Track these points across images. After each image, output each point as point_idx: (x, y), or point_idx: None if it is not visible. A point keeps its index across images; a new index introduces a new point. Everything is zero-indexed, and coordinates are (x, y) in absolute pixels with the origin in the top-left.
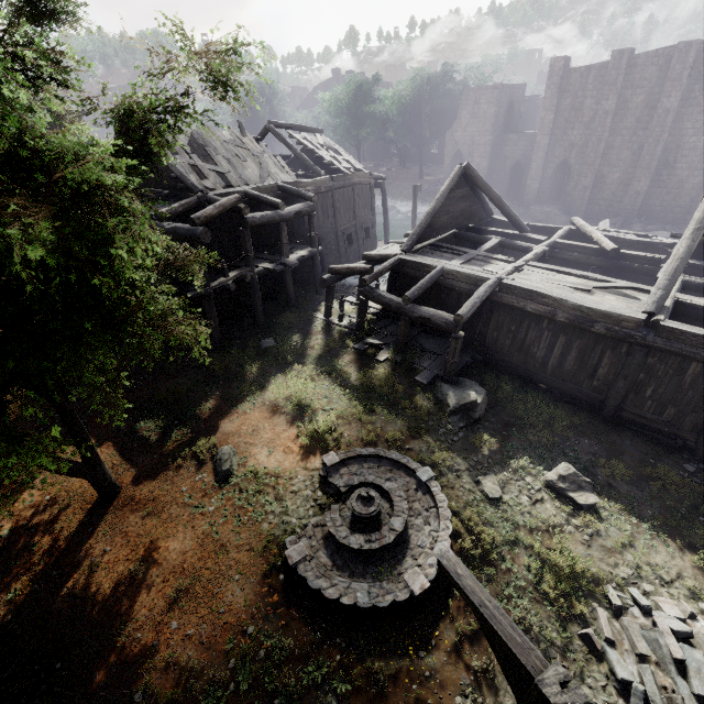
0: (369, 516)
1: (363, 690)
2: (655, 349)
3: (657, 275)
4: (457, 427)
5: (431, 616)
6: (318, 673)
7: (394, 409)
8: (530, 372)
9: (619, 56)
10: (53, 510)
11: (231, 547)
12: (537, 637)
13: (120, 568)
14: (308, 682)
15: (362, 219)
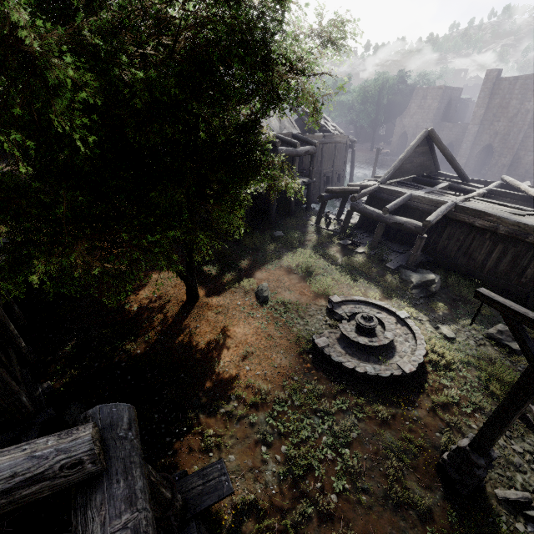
0: (370, 327)
1: (373, 419)
2: None
3: None
4: (418, 296)
5: (413, 391)
6: (343, 405)
7: (371, 282)
8: (470, 271)
9: None
10: (160, 302)
11: (275, 336)
12: (488, 413)
13: (208, 336)
14: (337, 409)
15: (337, 168)
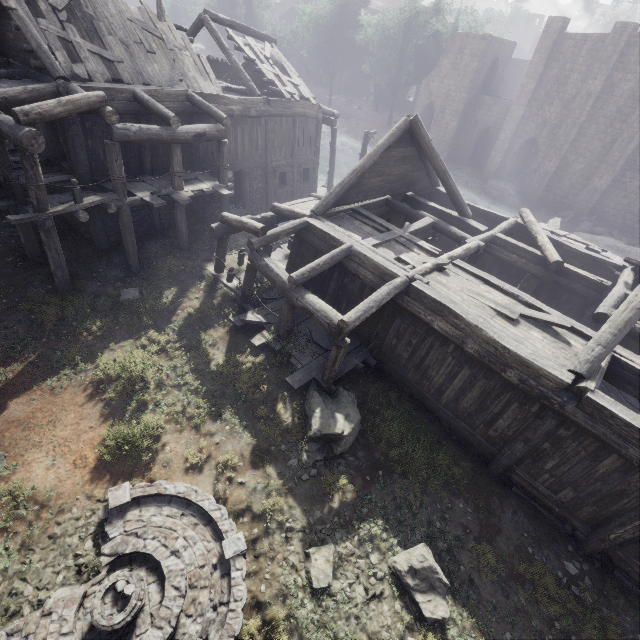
0: (109, 630)
1: None
2: (572, 422)
3: (597, 309)
4: (312, 459)
5: None
6: None
7: (247, 416)
8: (423, 395)
9: (621, 30)
10: None
11: None
12: None
13: None
14: None
15: (302, 158)
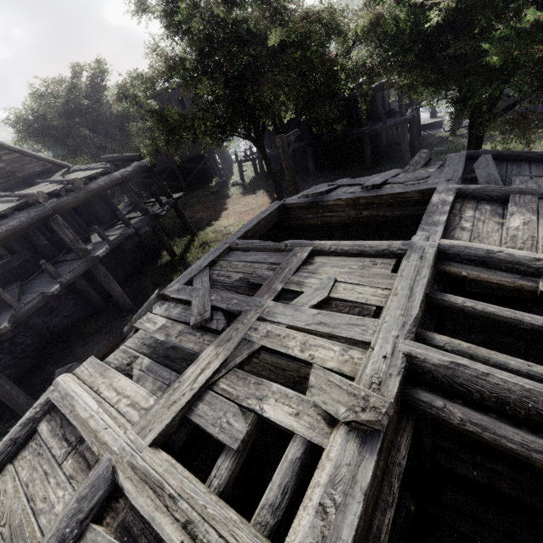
0: None
1: None
2: None
3: None
4: None
5: None
6: None
7: None
8: None
9: None
10: None
11: None
12: None
13: None
14: None
15: None
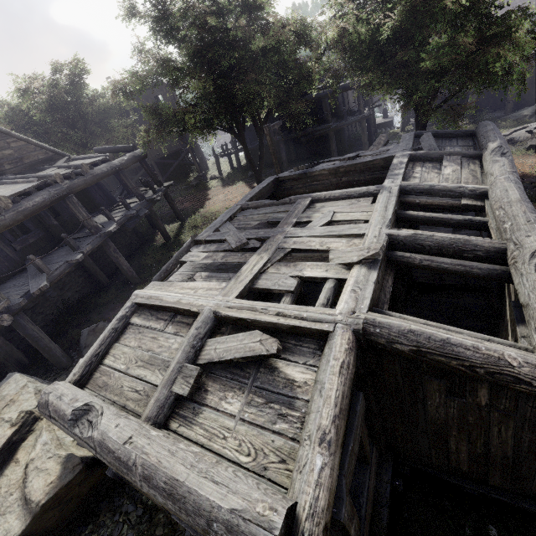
0: None
1: None
2: None
3: None
4: None
5: None
6: None
7: None
8: None
9: None
10: None
11: None
12: None
13: None
14: None
15: None
